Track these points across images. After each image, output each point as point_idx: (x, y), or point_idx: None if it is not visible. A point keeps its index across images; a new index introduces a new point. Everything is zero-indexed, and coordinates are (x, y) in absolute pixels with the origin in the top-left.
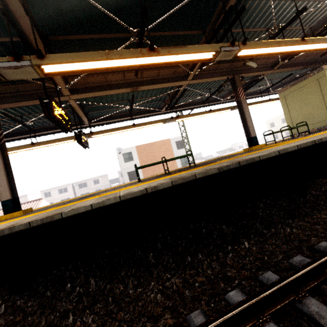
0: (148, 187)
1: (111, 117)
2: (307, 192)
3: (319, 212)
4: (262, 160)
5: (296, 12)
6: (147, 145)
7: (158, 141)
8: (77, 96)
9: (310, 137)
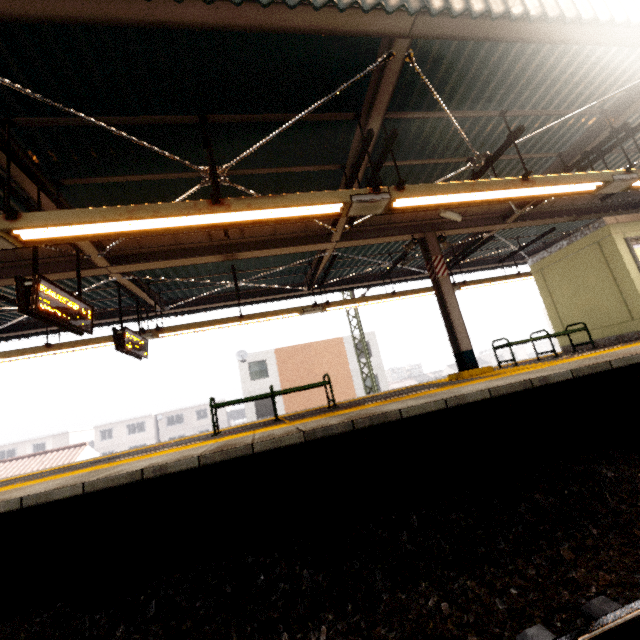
0: (148, 467)
1: (209, 299)
2: (529, 496)
3: (527, 558)
4: (414, 418)
5: (507, 134)
6: (297, 348)
7: (320, 341)
8: (123, 268)
9: (562, 363)
